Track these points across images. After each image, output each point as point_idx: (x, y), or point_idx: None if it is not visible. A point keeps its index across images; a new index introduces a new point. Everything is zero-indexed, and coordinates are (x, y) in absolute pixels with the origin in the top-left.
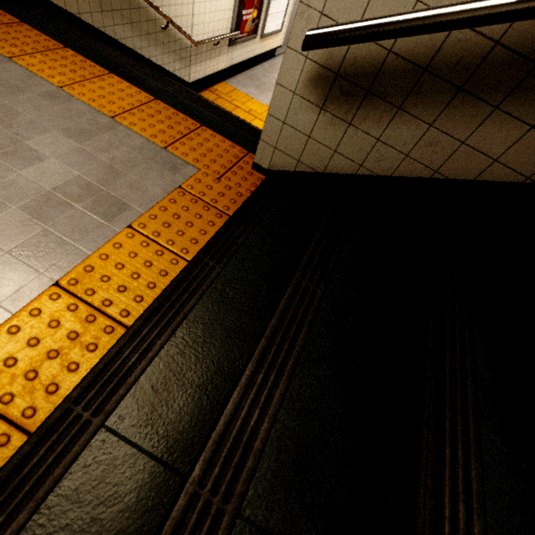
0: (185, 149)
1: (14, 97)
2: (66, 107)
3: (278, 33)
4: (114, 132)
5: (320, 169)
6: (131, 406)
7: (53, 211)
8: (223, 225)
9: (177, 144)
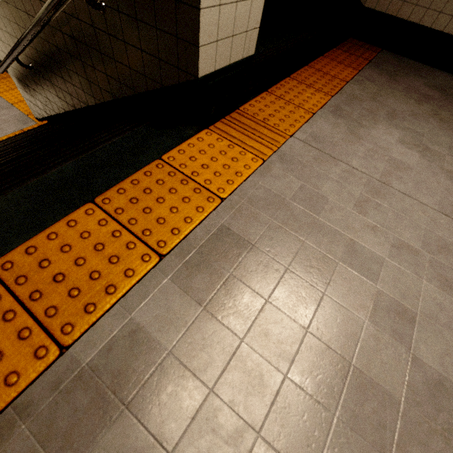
0: None
1: None
2: None
3: None
4: (9, 110)
5: (43, 116)
6: None
7: None
8: (8, 138)
9: None
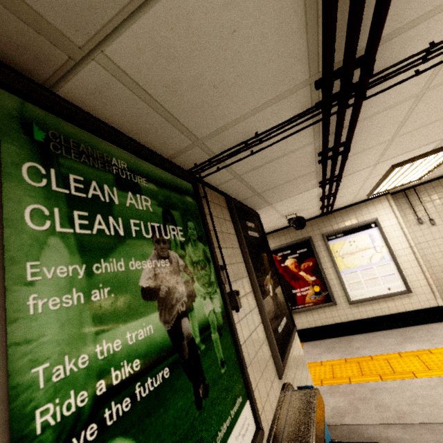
0: None
1: None
2: None
3: (403, 293)
4: None
5: None
6: None
7: None
8: None
9: None
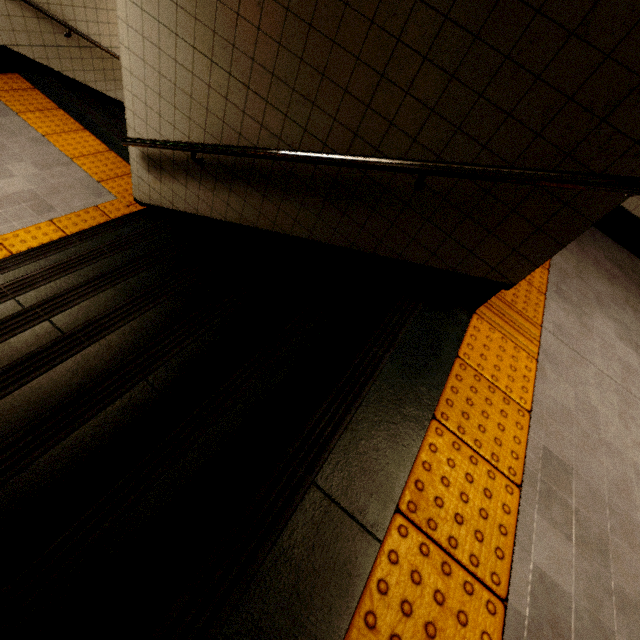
0: (114, 185)
1: (10, 139)
2: (42, 148)
3: None
4: (68, 168)
5: (159, 204)
6: (1, 279)
7: (8, 204)
8: (96, 225)
9: (110, 181)
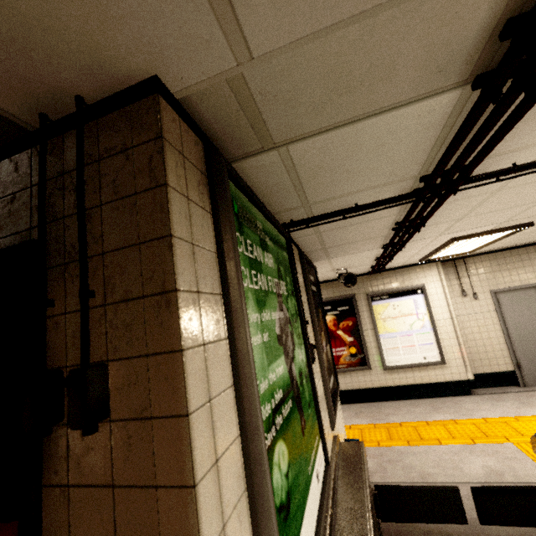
0: None
1: None
2: None
3: (438, 364)
4: None
5: None
6: None
7: None
8: None
9: None
